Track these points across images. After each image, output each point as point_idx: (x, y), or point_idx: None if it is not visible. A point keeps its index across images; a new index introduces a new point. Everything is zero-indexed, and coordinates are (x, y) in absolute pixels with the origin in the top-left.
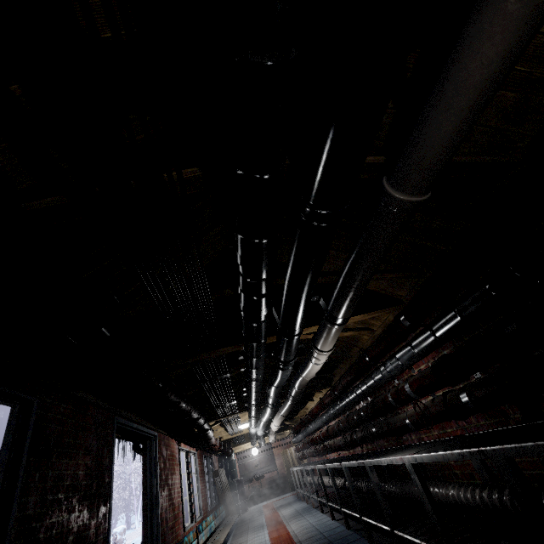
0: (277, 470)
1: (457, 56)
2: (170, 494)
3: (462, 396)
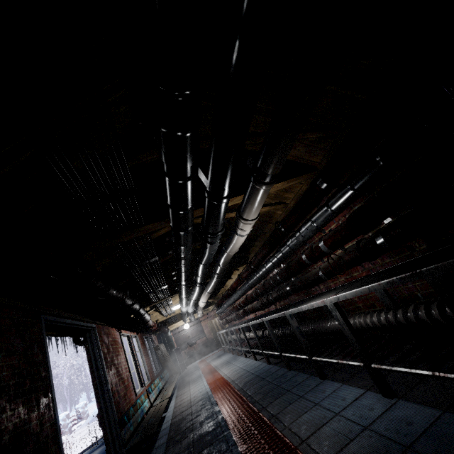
0: (206, 336)
1: None
2: (118, 371)
3: (378, 239)
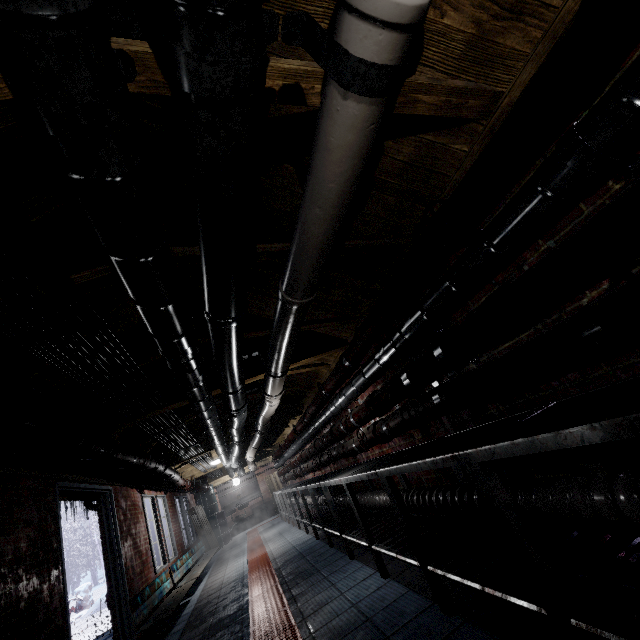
0: (262, 496)
1: (299, 225)
2: (135, 543)
3: (383, 426)
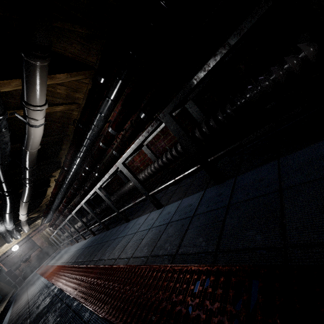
0: (40, 247)
1: None
2: None
3: (141, 114)
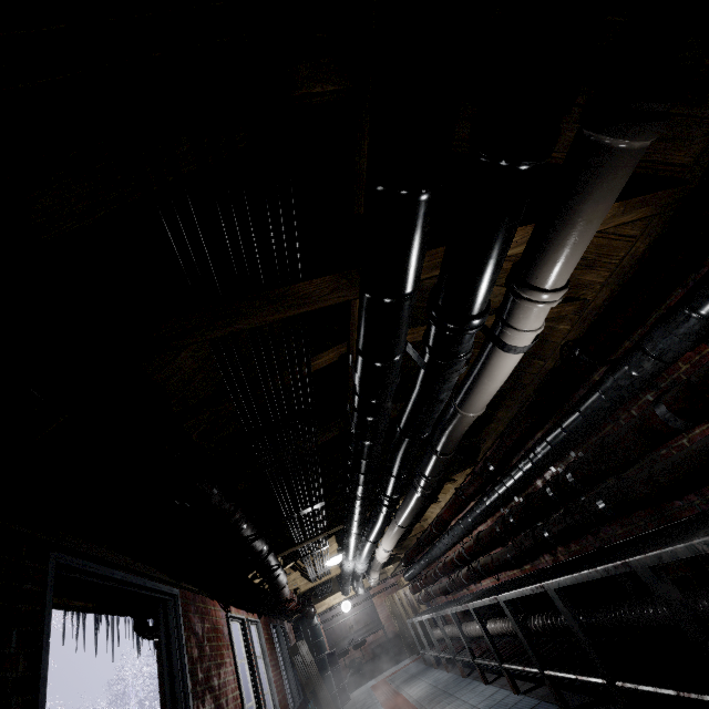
0: (383, 628)
1: None
2: (218, 707)
3: None
